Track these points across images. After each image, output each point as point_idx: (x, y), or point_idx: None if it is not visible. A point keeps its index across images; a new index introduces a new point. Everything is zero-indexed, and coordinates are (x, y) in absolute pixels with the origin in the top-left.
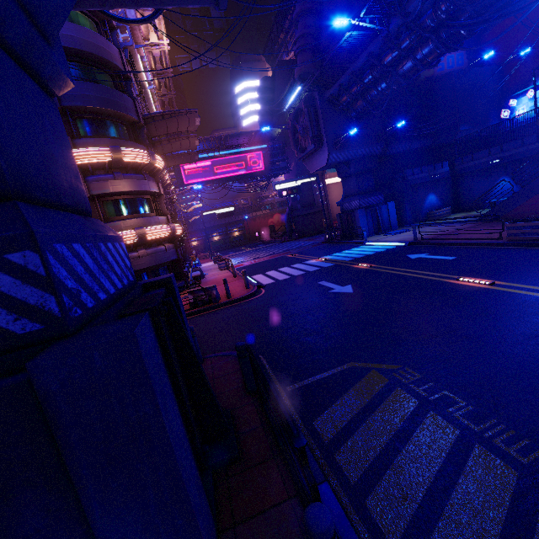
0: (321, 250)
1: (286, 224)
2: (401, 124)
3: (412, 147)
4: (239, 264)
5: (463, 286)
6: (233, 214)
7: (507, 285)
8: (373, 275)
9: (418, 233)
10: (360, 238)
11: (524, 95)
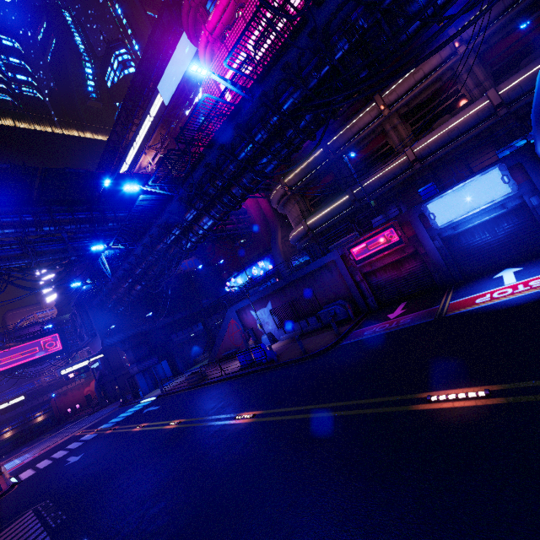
0: (107, 418)
1: (97, 392)
2: (151, 313)
3: (176, 318)
4: (20, 463)
5: (132, 432)
6: (23, 403)
7: (148, 425)
8: (106, 438)
9: (174, 383)
10: (143, 396)
11: (231, 280)
